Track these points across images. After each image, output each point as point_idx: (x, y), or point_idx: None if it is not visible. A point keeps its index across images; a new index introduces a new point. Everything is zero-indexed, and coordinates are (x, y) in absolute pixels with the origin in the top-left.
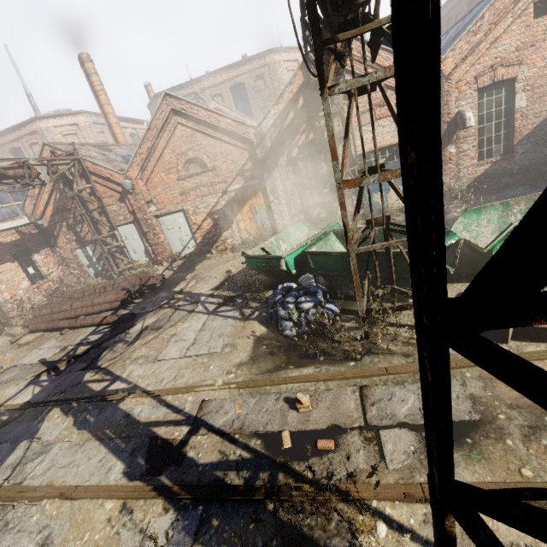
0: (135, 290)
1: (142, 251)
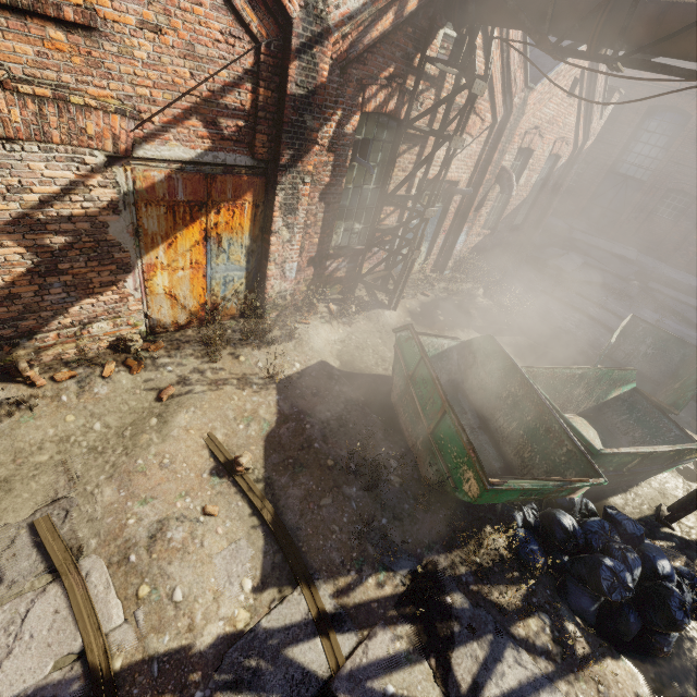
0: None
1: None
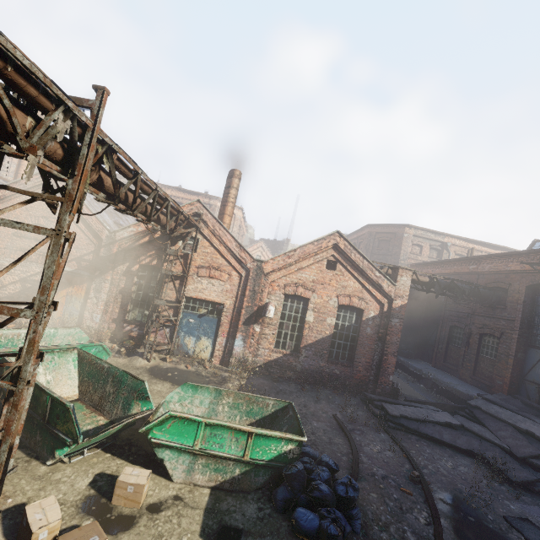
0: None
1: None
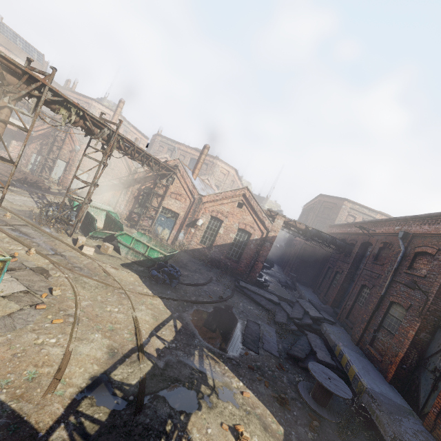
0: (31, 182)
1: (59, 176)
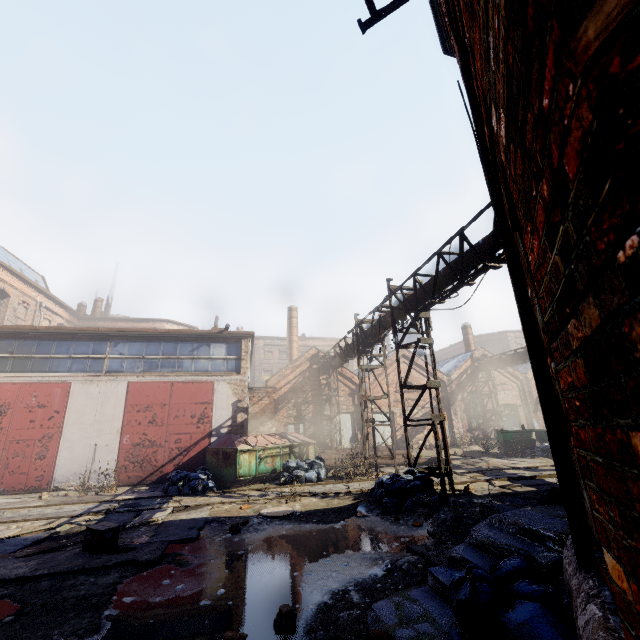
0: None
1: (348, 438)
